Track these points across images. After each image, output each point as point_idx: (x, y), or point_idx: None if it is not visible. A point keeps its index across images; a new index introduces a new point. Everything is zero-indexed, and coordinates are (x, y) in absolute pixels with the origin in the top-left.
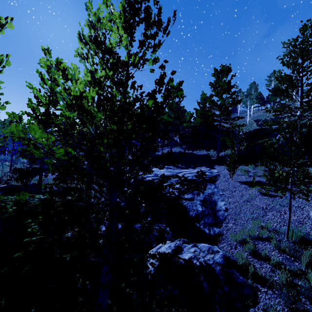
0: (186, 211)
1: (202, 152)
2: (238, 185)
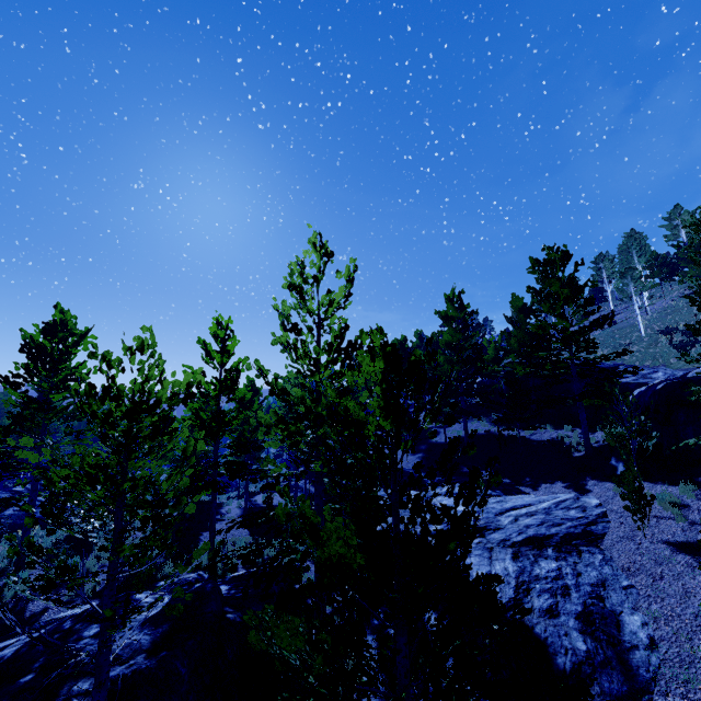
0: (547, 653)
1: (543, 434)
2: (666, 553)
